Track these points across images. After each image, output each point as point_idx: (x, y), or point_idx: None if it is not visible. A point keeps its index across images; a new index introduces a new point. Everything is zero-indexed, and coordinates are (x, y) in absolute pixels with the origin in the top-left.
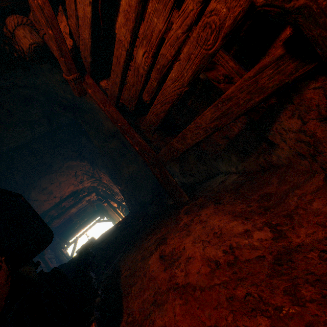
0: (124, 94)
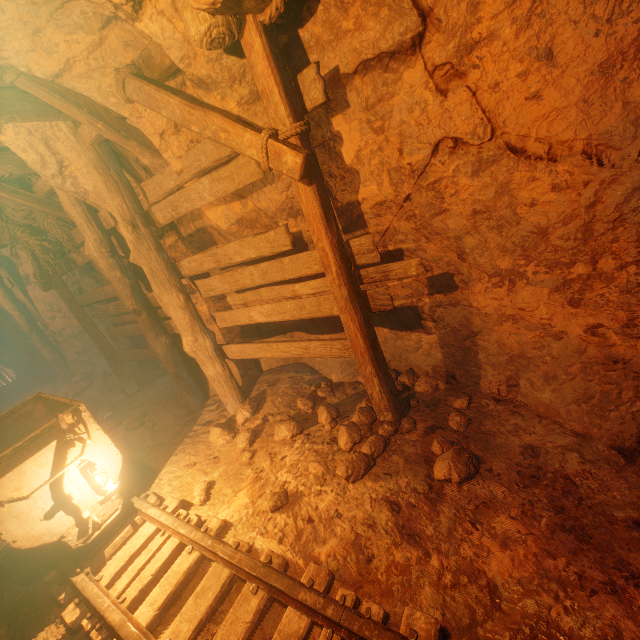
0: (18, 328)
